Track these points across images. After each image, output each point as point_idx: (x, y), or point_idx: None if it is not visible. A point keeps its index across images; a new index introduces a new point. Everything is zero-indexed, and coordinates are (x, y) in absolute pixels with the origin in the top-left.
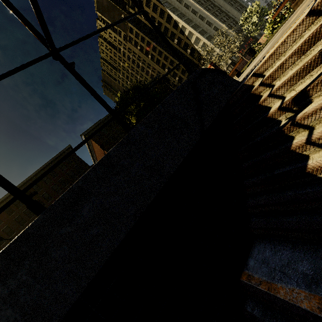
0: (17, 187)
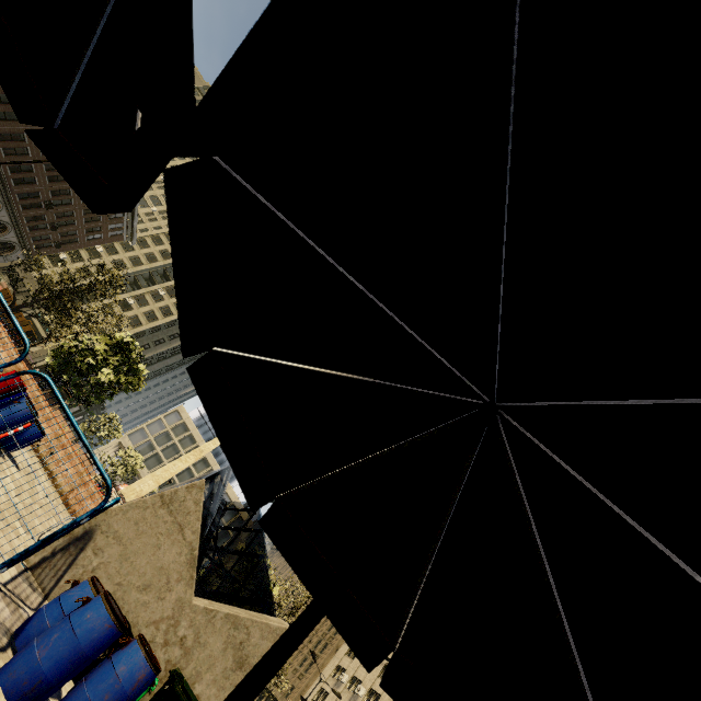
0: None
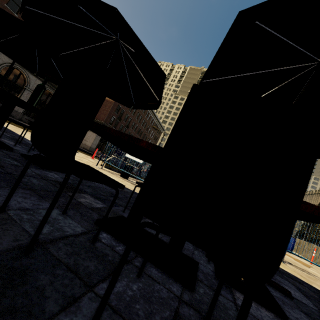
0: None
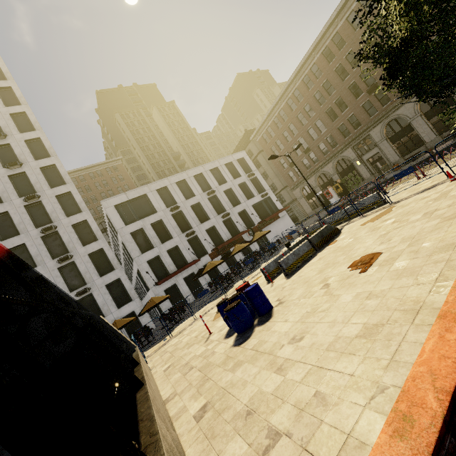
0: (314, 44)
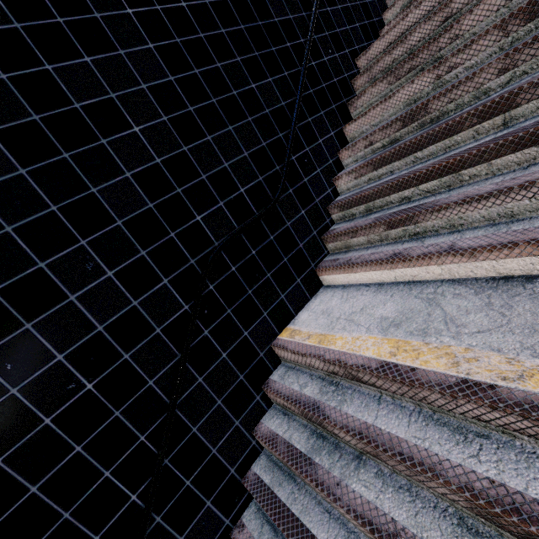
0: None
